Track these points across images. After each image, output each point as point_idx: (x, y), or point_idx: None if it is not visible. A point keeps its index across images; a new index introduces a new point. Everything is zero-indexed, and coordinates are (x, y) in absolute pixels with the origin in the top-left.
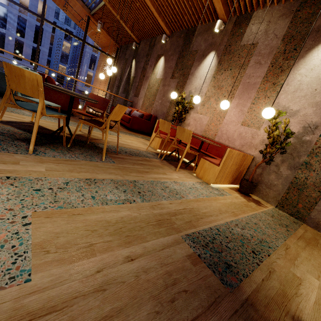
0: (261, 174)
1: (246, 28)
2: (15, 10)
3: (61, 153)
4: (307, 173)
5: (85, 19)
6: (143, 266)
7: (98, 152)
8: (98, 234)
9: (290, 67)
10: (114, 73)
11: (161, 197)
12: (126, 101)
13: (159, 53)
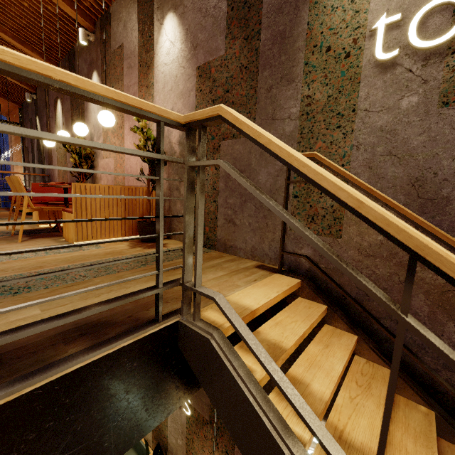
0: (170, 208)
1: (110, 30)
2: None
3: None
4: None
5: None
6: None
7: None
8: None
9: (152, 60)
10: (25, 145)
11: None
12: (44, 177)
13: (55, 97)
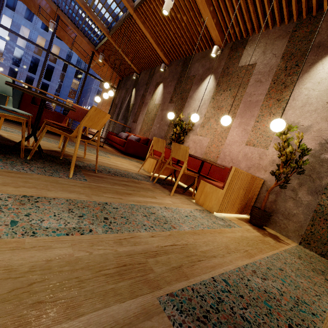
0: (275, 201)
1: (242, 51)
2: (30, 51)
3: (9, 164)
4: None
5: (90, 54)
6: None
7: (69, 168)
8: None
9: (294, 82)
10: (114, 102)
11: (139, 227)
12: (125, 127)
13: (158, 81)
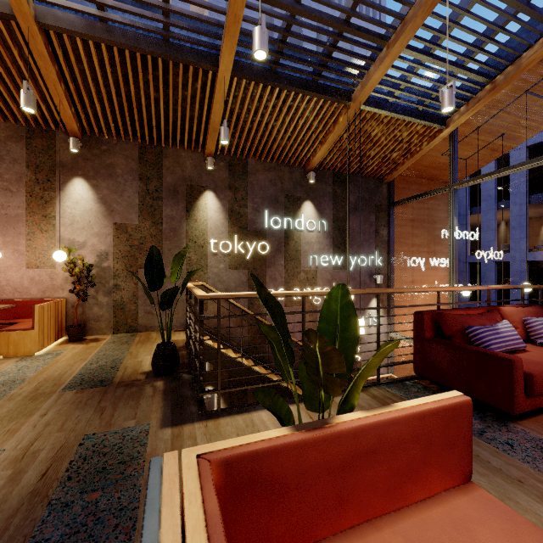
0: (84, 312)
1: None
2: None
3: None
4: (121, 293)
5: None
6: (56, 411)
7: None
8: (2, 428)
9: (54, 199)
10: None
11: (5, 392)
12: None
13: None
